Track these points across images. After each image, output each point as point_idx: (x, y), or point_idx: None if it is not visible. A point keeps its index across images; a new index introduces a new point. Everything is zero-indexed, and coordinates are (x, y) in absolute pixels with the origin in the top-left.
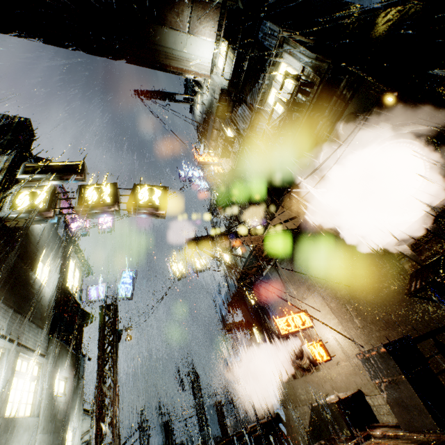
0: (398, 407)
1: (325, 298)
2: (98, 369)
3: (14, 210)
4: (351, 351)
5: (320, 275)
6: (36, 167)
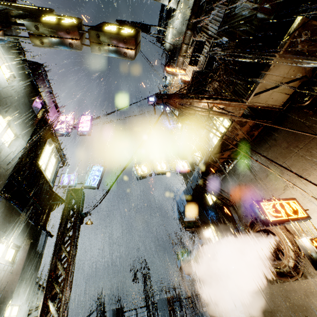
0: None
1: None
2: (55, 245)
3: None
4: None
5: None
6: (0, 3)
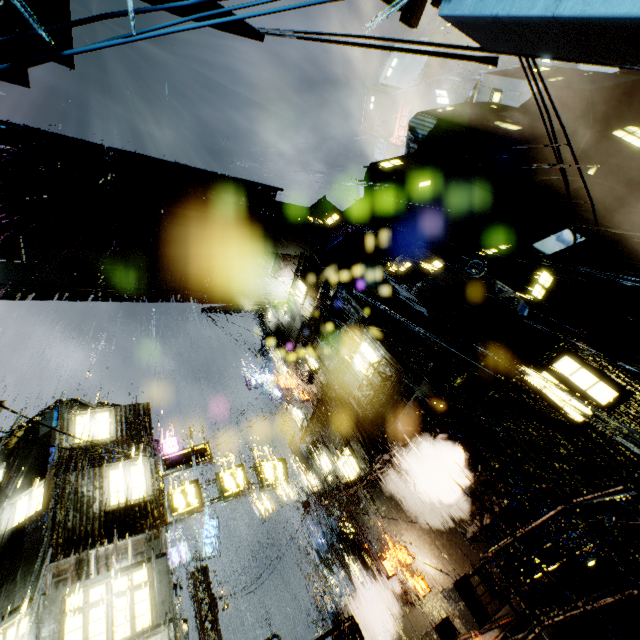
0: (464, 620)
1: (419, 534)
2: None
3: (177, 512)
4: (444, 580)
5: (413, 514)
6: (172, 458)
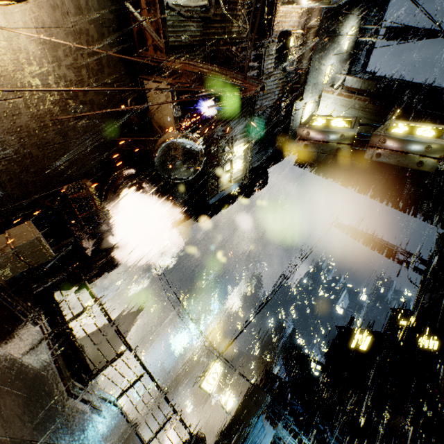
0: None
1: (31, 62)
2: None
3: None
4: None
5: (71, 79)
6: None
